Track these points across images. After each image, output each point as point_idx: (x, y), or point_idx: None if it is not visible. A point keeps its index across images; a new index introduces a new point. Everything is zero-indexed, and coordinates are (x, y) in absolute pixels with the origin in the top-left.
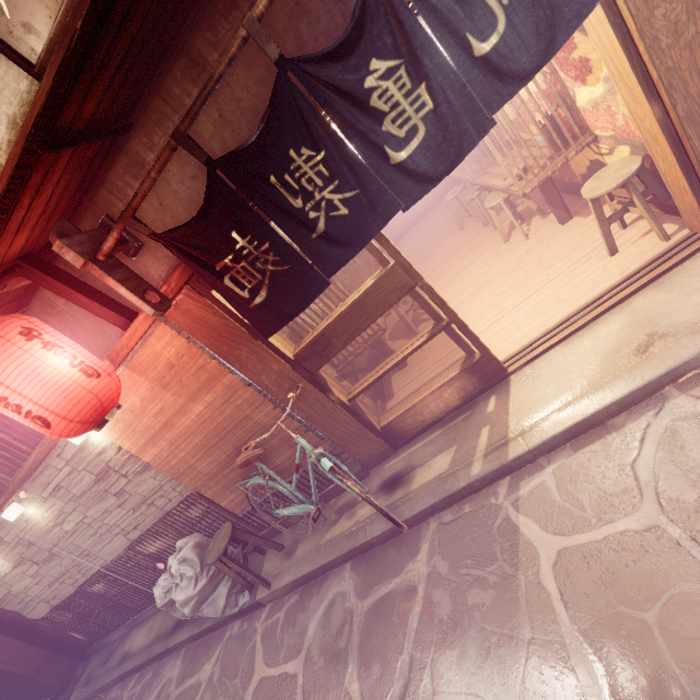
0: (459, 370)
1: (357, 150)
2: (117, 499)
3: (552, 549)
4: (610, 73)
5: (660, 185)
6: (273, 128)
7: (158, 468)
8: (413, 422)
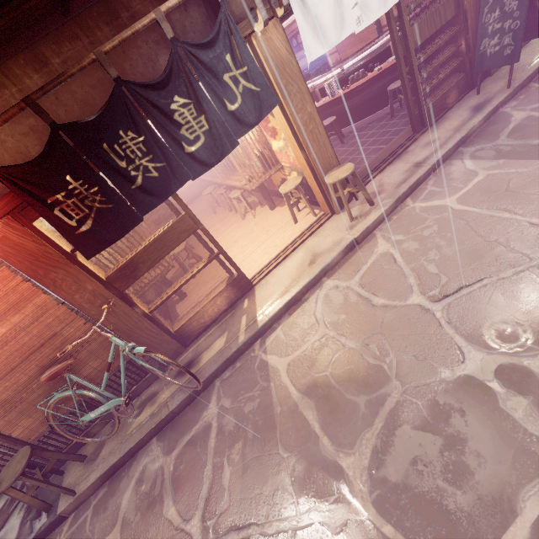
0: (226, 284)
1: (165, 140)
2: None
3: (285, 364)
4: (285, 136)
5: (310, 191)
6: (109, 115)
7: None
8: (198, 324)
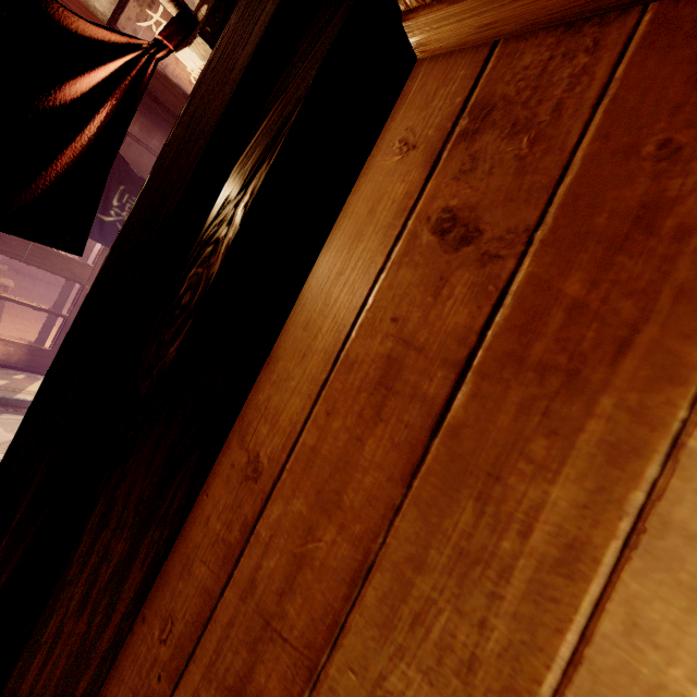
0: (28, 344)
1: None
2: None
3: (9, 438)
4: None
5: None
6: None
7: None
8: None
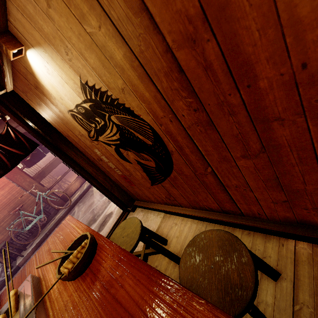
0: (79, 177)
1: None
2: None
3: None
4: None
5: None
6: None
7: None
8: (70, 193)
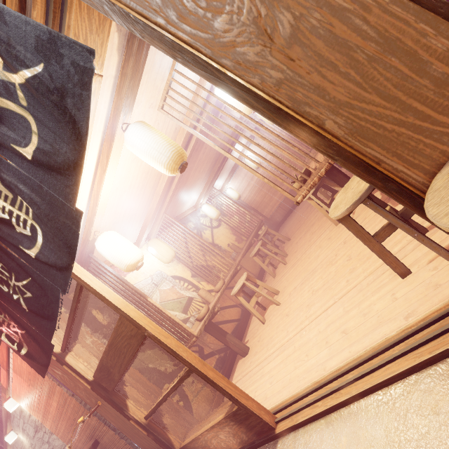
0: (224, 414)
1: (11, 249)
2: (48, 445)
3: None
4: None
5: None
6: None
7: (55, 434)
8: None
